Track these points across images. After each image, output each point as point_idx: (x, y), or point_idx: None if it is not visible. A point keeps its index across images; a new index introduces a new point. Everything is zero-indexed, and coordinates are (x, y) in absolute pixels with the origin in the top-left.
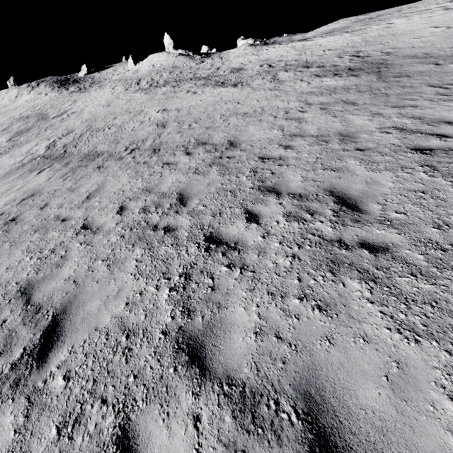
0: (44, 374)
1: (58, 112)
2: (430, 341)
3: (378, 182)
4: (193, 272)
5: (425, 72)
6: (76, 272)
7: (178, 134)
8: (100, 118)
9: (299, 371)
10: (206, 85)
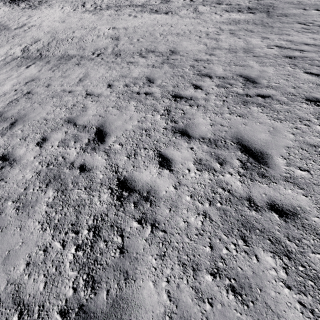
0: (107, 145)
1: (18, 25)
2: (286, 121)
3: (266, 71)
4: (171, 109)
5: (296, 14)
6: (97, 112)
7: (131, 45)
8: (60, 31)
9: (232, 133)
10: (143, 11)
